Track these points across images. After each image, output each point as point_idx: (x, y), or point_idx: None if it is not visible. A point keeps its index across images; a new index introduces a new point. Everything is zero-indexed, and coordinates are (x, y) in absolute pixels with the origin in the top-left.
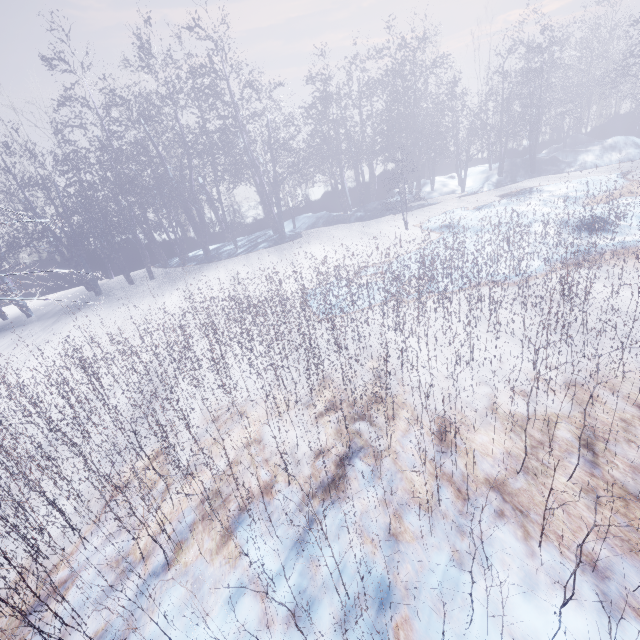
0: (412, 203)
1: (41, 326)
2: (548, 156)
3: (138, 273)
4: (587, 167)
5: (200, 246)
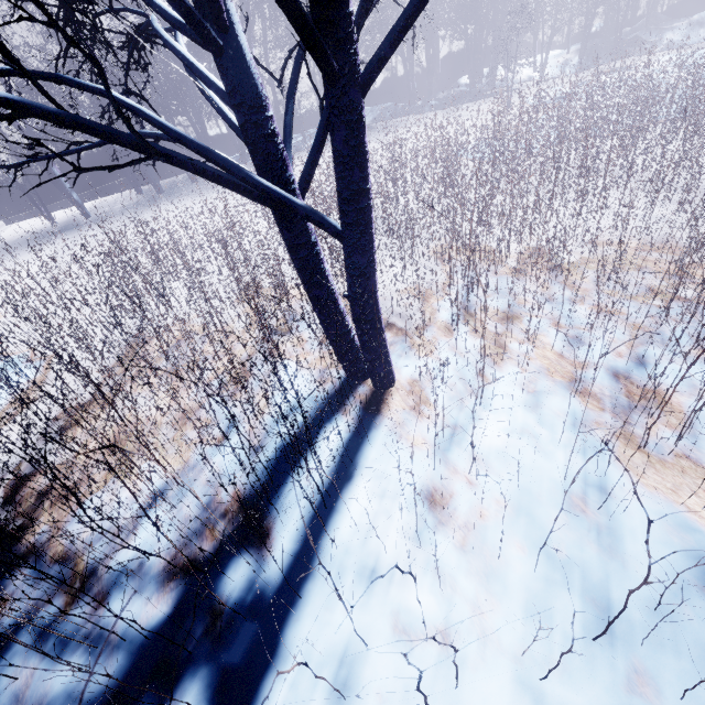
0: (486, 92)
1: (121, 220)
2: (629, 36)
3: (184, 176)
4: (674, 46)
5: (244, 147)
